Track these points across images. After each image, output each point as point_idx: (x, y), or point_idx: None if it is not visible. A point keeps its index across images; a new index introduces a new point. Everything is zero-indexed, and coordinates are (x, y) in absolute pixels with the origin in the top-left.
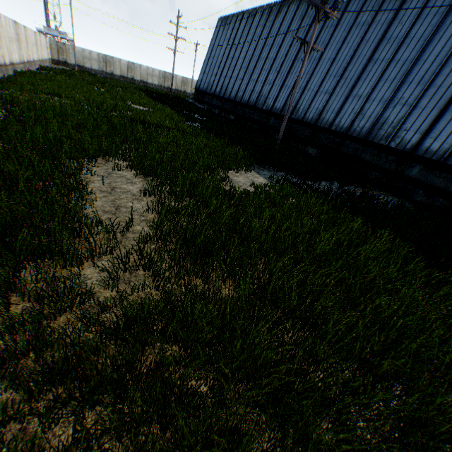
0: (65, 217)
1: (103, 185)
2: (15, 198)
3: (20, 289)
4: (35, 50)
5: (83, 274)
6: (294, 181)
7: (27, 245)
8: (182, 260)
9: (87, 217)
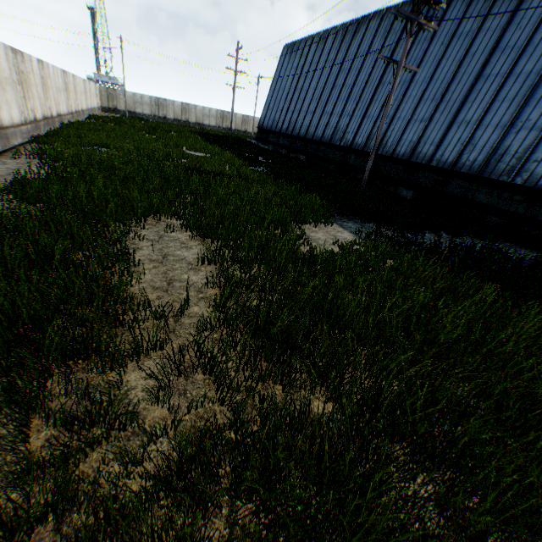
0: (106, 299)
1: (153, 252)
2: (48, 276)
3: (43, 410)
4: (84, 99)
5: (125, 381)
6: (389, 234)
7: (57, 343)
8: (254, 358)
9: (132, 299)
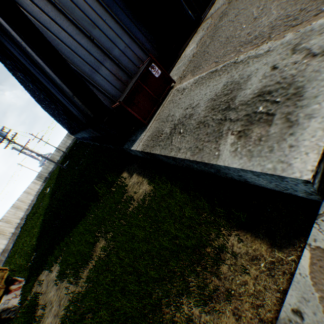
0: None
1: None
2: None
3: None
4: (30, 196)
5: None
6: None
7: None
8: None
9: None
